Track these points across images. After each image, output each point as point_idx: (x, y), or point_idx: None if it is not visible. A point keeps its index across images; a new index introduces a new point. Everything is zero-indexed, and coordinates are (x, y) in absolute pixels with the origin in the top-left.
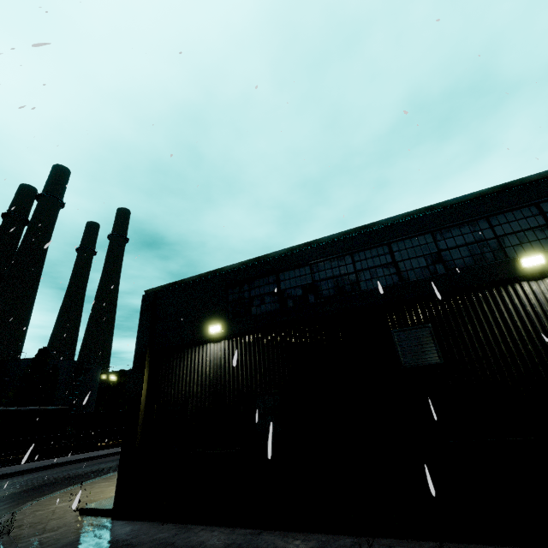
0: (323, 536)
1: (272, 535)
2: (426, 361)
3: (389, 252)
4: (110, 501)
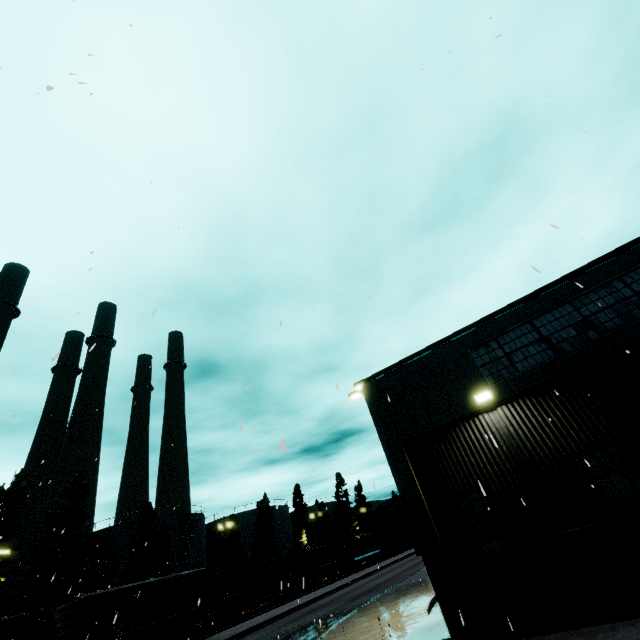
0: None
1: None
2: None
3: None
4: (420, 636)
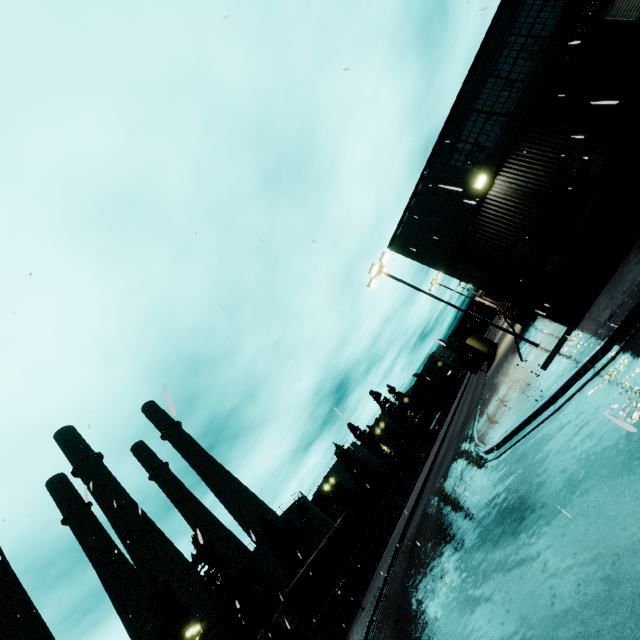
0: None
1: None
2: None
3: (533, 1)
4: (546, 352)
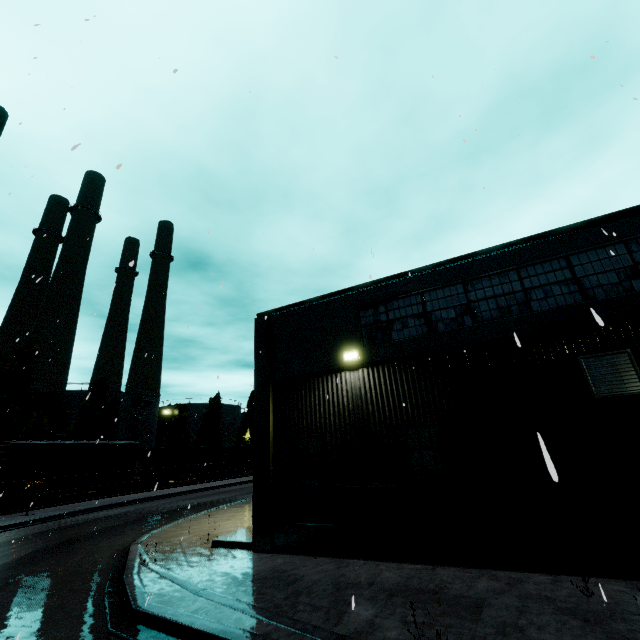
0: (509, 573)
1: (450, 571)
2: (626, 391)
3: (567, 266)
4: (240, 535)
